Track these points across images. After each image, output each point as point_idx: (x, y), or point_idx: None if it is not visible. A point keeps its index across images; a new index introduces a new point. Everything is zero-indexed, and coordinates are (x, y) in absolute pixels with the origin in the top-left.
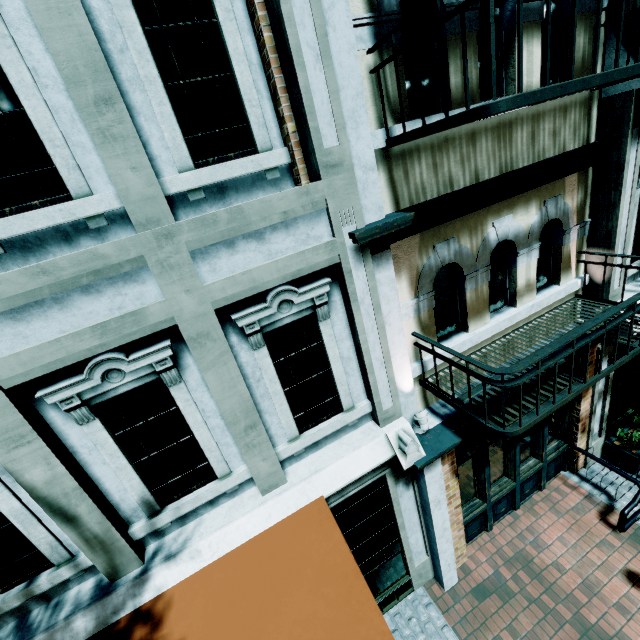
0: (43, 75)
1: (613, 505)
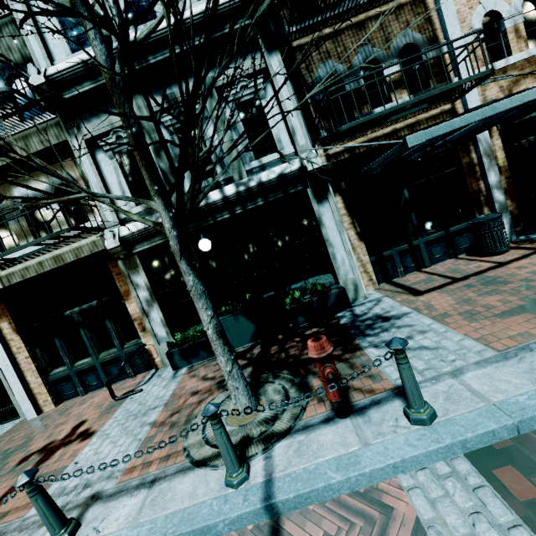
0: None
1: (139, 387)
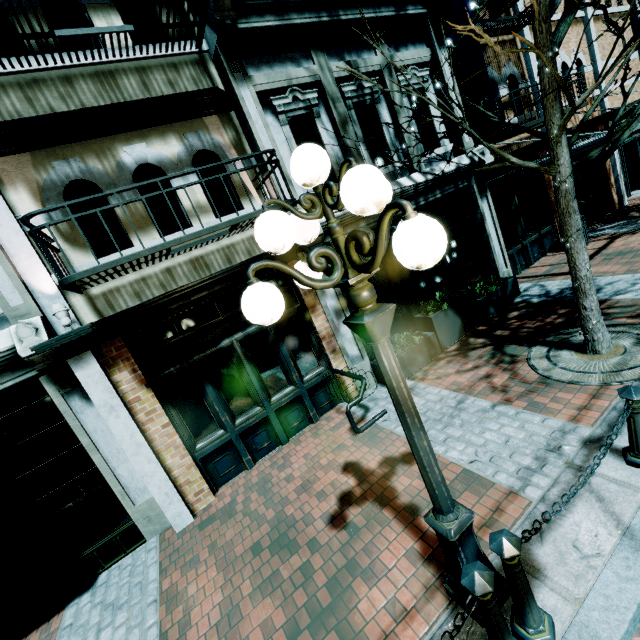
0: None
1: (365, 415)
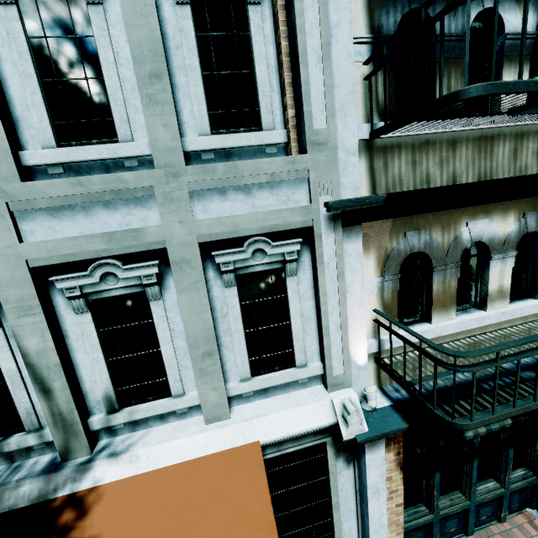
0: (122, 57)
1: None
